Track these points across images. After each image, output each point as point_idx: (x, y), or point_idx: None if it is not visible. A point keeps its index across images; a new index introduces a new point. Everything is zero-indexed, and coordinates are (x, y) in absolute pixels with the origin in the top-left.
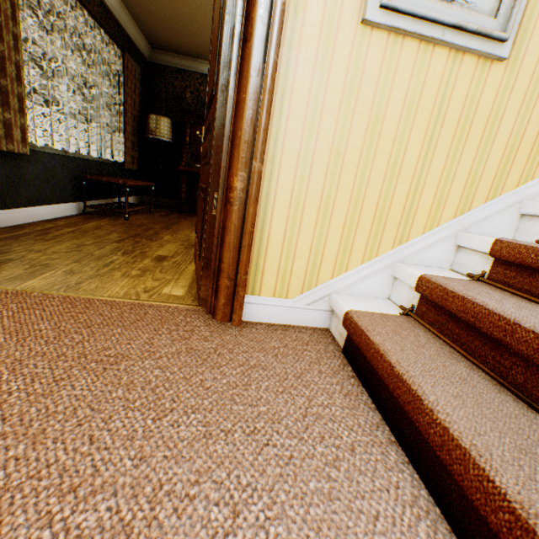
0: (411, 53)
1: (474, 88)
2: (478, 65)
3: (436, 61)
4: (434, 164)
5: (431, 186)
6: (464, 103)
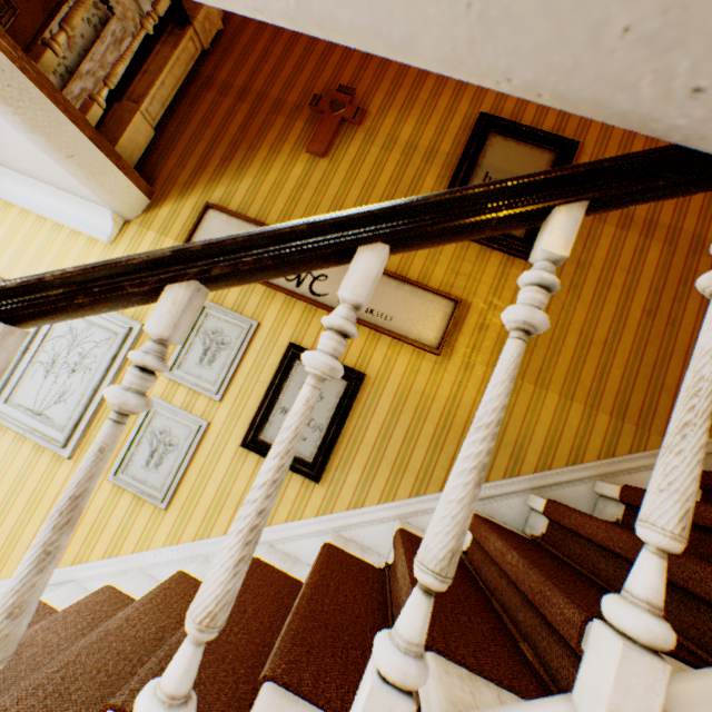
0: (12, 437)
1: (51, 471)
2: (57, 456)
3: (28, 446)
4: (8, 521)
5: (2, 539)
6: (42, 479)
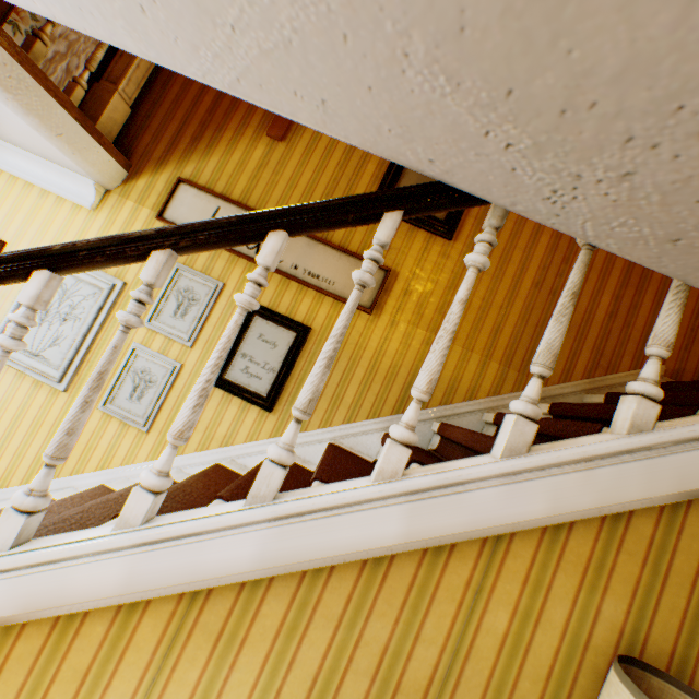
0: (14, 374)
1: (49, 402)
2: (54, 390)
3: (28, 381)
4: (14, 441)
5: (10, 456)
6: (42, 409)
